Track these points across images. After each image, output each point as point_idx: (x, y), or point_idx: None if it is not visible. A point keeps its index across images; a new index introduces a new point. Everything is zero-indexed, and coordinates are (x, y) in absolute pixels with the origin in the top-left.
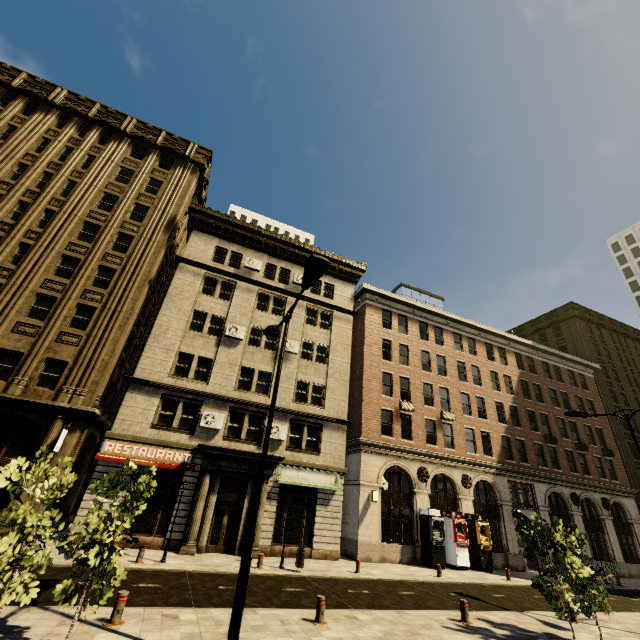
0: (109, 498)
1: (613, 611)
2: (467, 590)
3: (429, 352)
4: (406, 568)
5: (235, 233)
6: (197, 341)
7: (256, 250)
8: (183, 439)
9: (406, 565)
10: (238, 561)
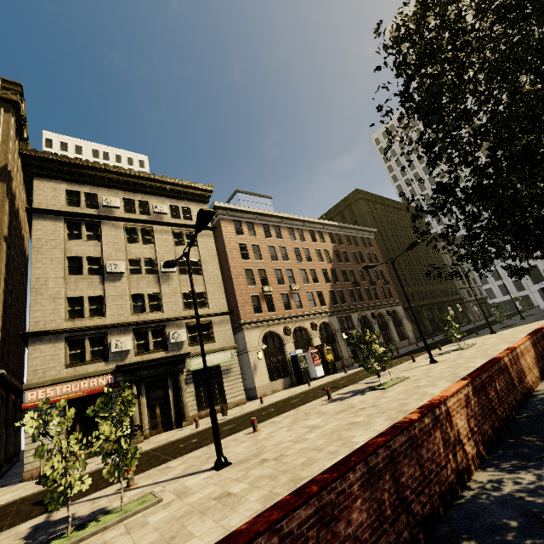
0: (107, 413)
1: (396, 366)
2: (326, 386)
3: (274, 246)
4: (289, 390)
5: (82, 174)
6: (81, 284)
7: (109, 188)
8: (100, 367)
9: (288, 389)
10: (179, 431)
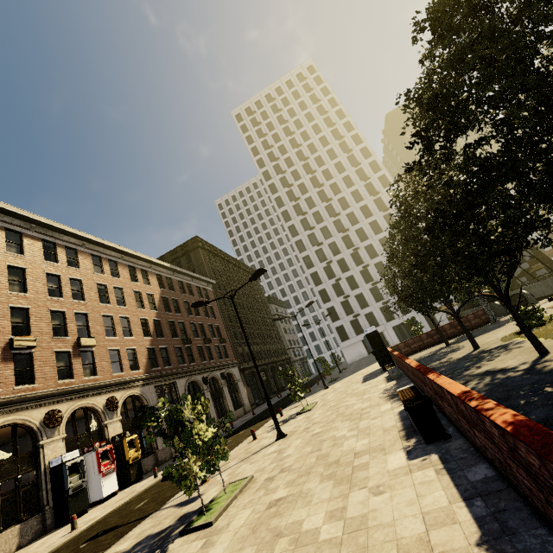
0: None
1: (231, 450)
2: (107, 523)
3: (59, 275)
4: (25, 551)
5: None
6: None
7: None
8: None
9: (29, 545)
10: None
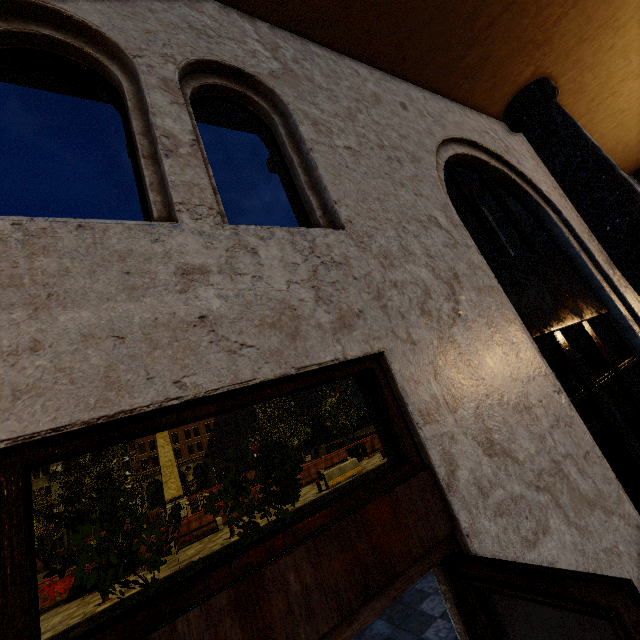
0: None
1: None
2: None
3: None
4: None
5: None
6: (40, 482)
7: None
8: None
9: None
10: None
